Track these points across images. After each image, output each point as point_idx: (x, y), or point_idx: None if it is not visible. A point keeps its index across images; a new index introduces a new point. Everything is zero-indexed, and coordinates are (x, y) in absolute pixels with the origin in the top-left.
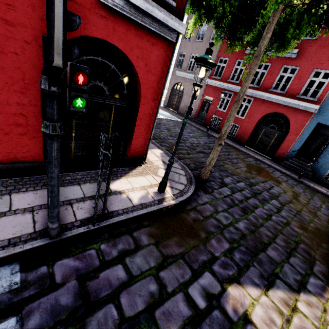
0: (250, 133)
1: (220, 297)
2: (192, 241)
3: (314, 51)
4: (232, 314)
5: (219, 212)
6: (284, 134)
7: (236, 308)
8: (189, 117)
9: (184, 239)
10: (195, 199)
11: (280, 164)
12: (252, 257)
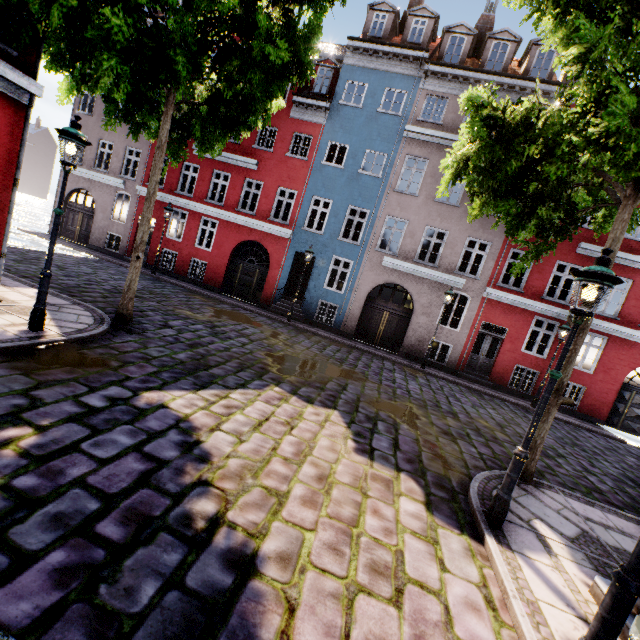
0: (225, 272)
1: (130, 399)
2: (94, 370)
3: (274, 166)
4: (144, 406)
5: (150, 347)
6: (266, 269)
7: (150, 403)
8: (116, 254)
9: (81, 369)
10: (108, 339)
11: (269, 310)
12: (187, 375)
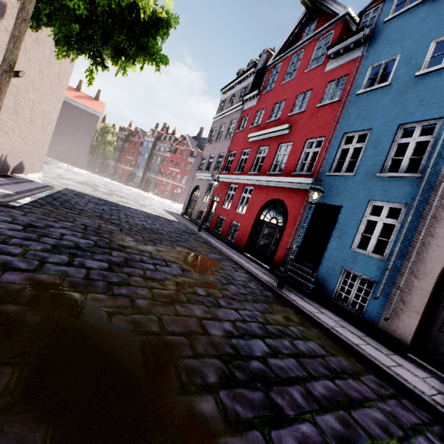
0: (249, 232)
1: None
2: None
3: (304, 122)
4: None
5: None
6: (285, 227)
7: None
8: (198, 223)
9: None
10: None
11: (273, 273)
12: None
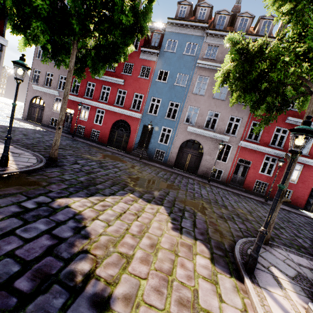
0: (108, 135)
1: (49, 203)
2: (32, 187)
3: (132, 82)
4: (57, 207)
5: (65, 174)
6: (129, 134)
7: (60, 205)
8: (55, 128)
9: (25, 187)
10: (43, 170)
11: (131, 154)
12: (83, 189)
